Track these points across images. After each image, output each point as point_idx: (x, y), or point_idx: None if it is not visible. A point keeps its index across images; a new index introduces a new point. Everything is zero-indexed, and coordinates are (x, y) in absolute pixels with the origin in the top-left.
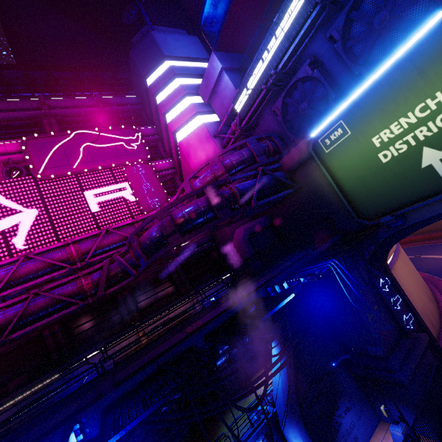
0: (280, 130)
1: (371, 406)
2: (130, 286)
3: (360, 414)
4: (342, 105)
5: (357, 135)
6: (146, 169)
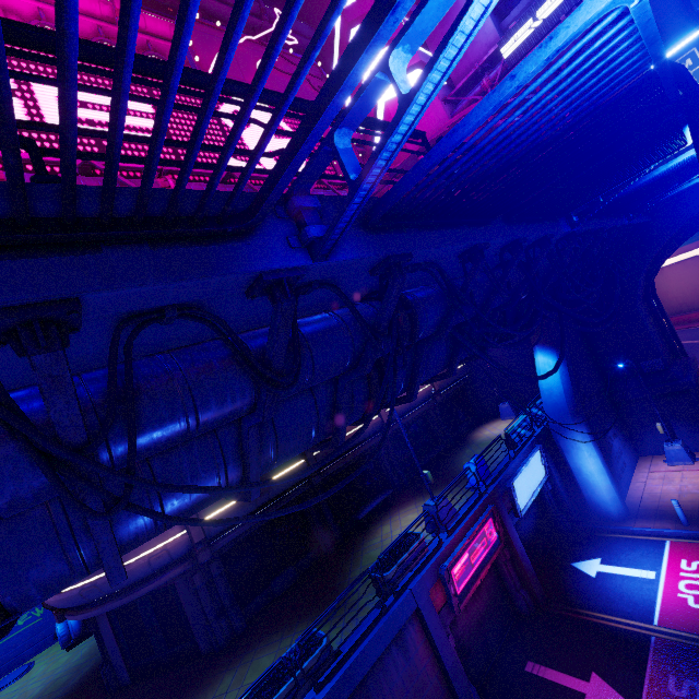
0: None
1: (631, 441)
2: None
3: (624, 444)
4: None
5: None
6: None
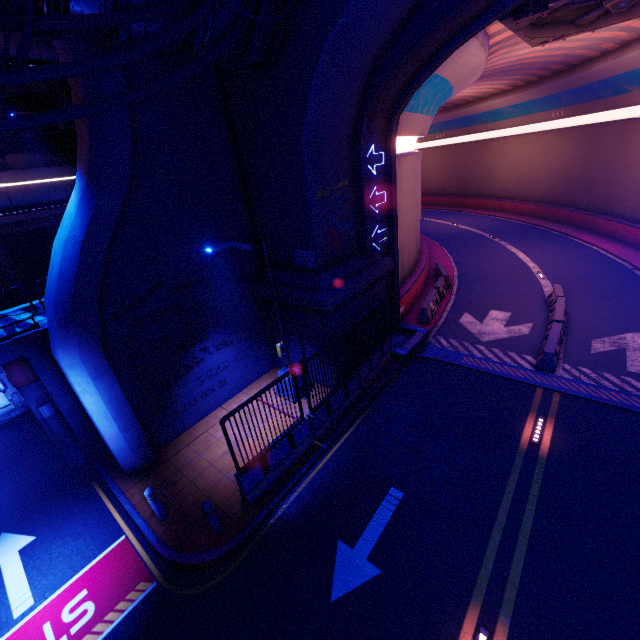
0: None
1: (270, 348)
2: None
3: (245, 354)
4: None
5: None
6: None
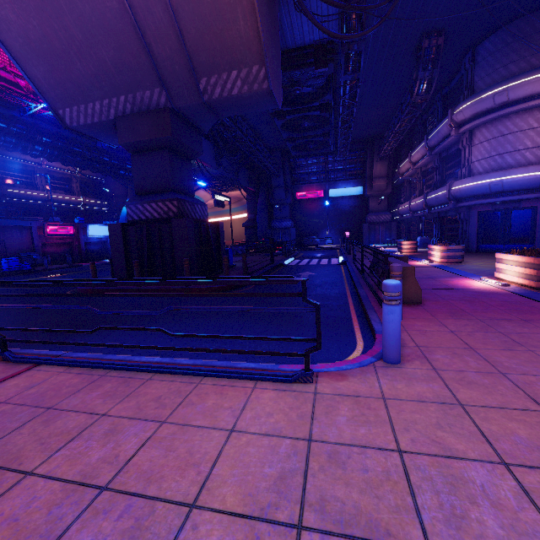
0: None
1: None
2: None
3: None
4: None
5: None
6: None
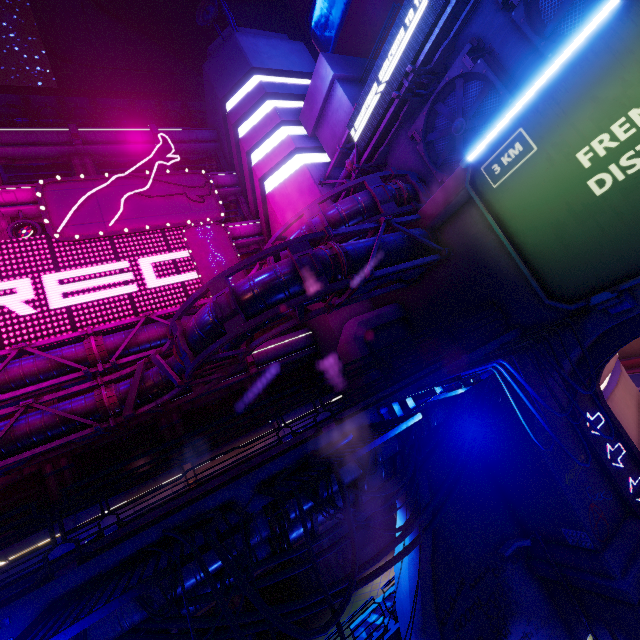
0: (421, 168)
1: (569, 634)
2: (182, 407)
3: None
4: (523, 96)
5: (549, 151)
6: (217, 233)
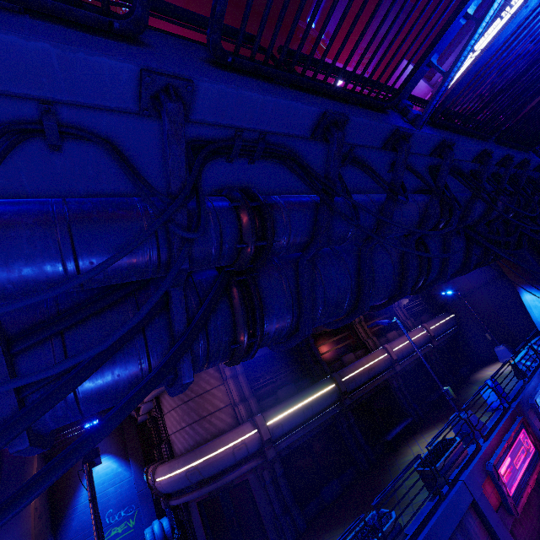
0: None
1: None
2: None
3: None
4: None
5: None
6: None
